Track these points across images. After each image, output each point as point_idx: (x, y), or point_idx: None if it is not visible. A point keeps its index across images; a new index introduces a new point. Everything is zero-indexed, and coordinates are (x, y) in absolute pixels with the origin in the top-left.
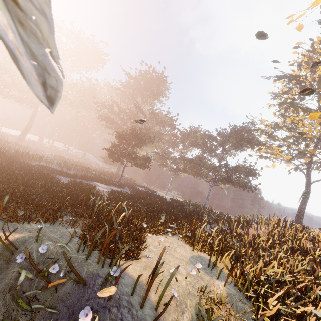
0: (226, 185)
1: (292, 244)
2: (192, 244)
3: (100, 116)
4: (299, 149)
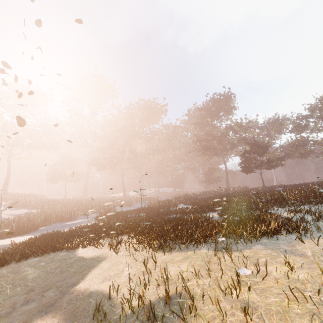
0: None
1: None
2: None
3: (203, 148)
4: None
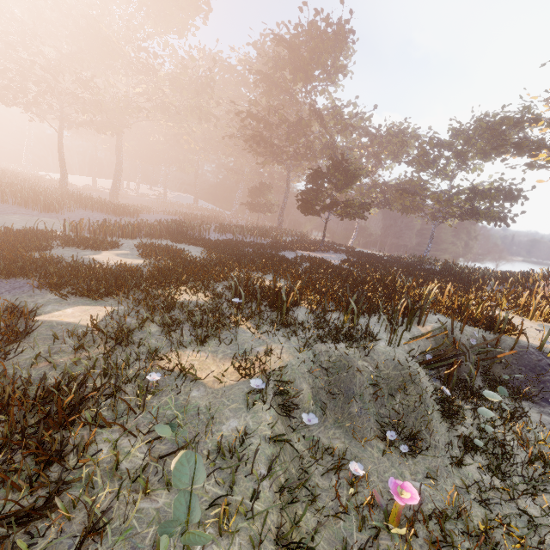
0: (456, 220)
1: None
2: (523, 314)
3: (253, 137)
4: None
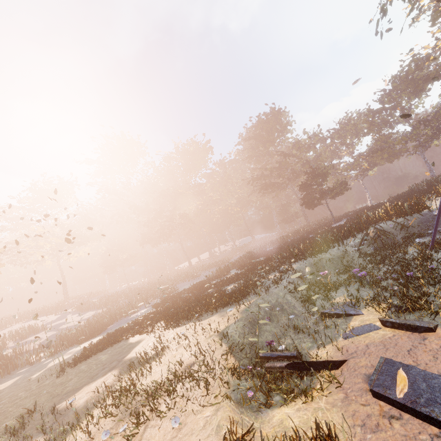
0: None
1: None
2: None
3: (261, 189)
4: None
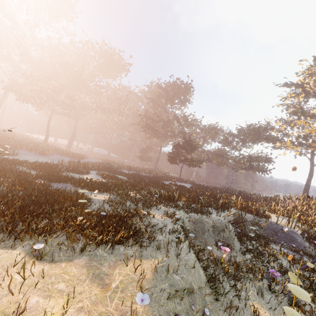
0: (244, 170)
1: (315, 209)
2: (273, 212)
3: (146, 126)
4: (307, 144)
